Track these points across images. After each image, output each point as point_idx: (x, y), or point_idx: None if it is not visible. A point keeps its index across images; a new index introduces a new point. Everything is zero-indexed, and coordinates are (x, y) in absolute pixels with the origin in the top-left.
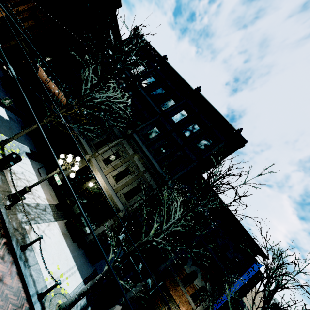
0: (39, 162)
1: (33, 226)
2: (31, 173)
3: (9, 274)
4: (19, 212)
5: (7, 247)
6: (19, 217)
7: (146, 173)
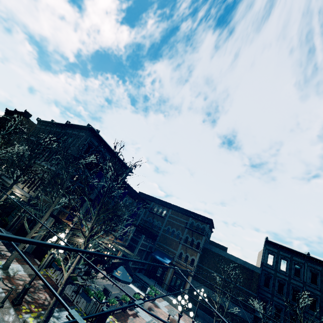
0: None
1: None
2: None
3: None
4: None
5: None
6: None
7: (44, 174)
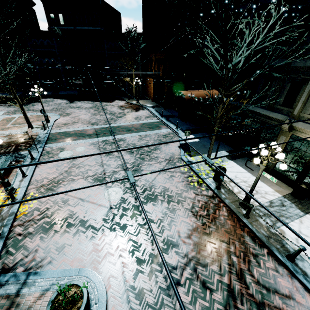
0: (241, 157)
1: (283, 229)
2: (242, 172)
3: (296, 290)
4: (258, 217)
5: (272, 257)
6: (262, 223)
7: None
